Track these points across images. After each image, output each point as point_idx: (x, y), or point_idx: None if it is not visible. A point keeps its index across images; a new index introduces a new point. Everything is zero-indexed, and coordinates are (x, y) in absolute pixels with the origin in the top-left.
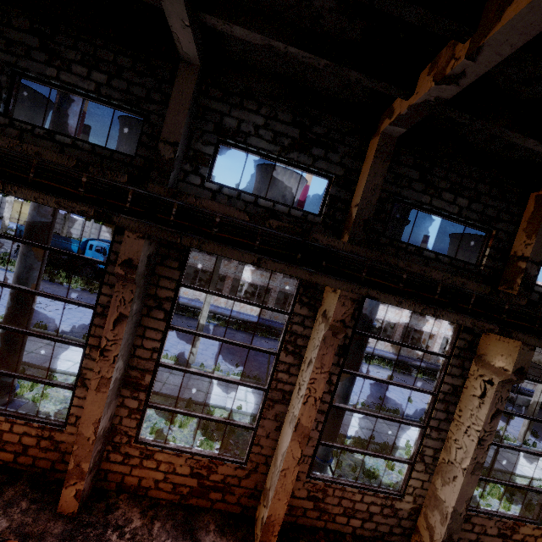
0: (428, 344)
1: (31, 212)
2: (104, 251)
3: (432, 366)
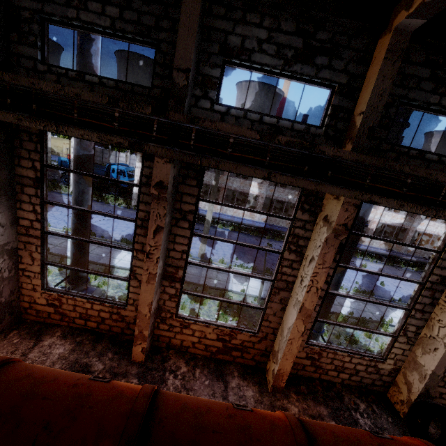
0: (399, 237)
1: (76, 146)
2: (123, 173)
3: (402, 255)
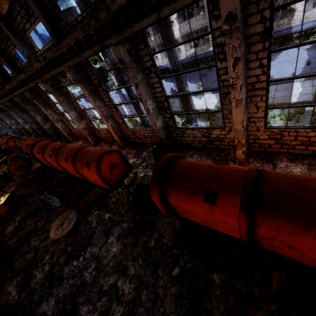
0: None
1: None
2: None
3: None
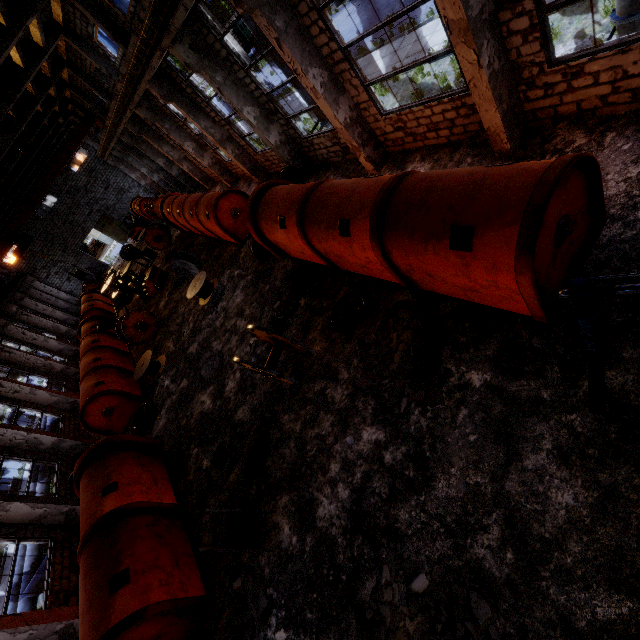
0: None
1: None
2: None
3: None
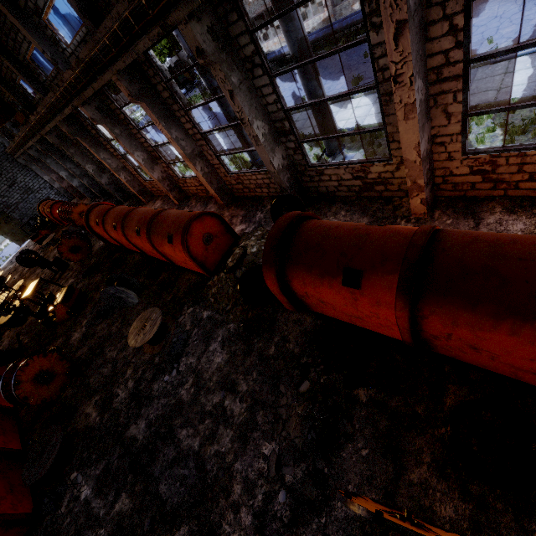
0: None
1: None
2: None
3: None
